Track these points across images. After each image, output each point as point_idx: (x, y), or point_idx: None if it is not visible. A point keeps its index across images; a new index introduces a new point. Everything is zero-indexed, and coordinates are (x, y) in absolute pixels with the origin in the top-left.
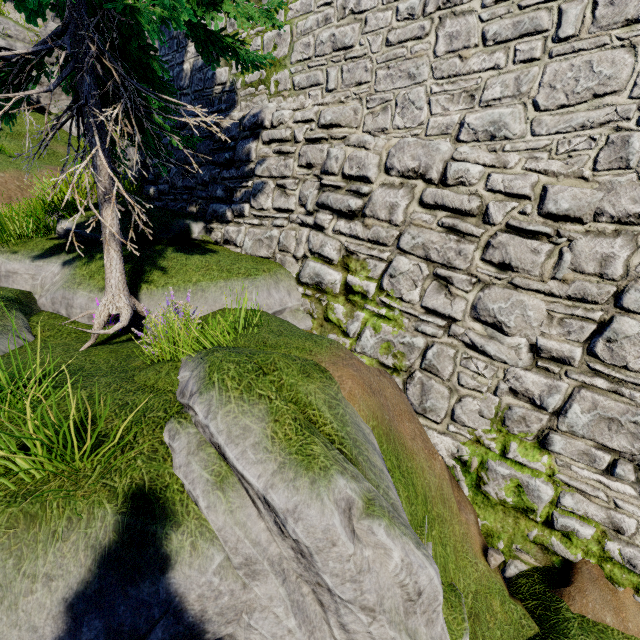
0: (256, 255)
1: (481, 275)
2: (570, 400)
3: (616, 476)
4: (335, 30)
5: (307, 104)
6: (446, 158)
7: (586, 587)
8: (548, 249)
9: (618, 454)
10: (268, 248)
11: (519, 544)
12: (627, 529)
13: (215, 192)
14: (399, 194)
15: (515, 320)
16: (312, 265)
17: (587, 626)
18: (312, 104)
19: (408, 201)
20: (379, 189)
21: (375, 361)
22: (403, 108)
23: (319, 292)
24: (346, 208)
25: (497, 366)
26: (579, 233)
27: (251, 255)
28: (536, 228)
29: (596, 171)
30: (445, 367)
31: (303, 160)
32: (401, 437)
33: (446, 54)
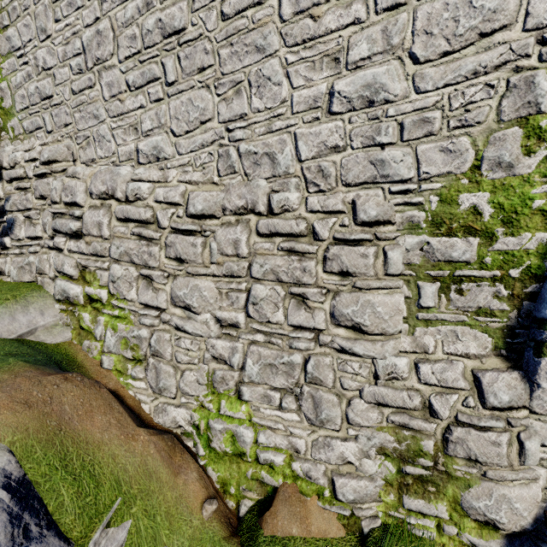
0: (23, 281)
1: (168, 269)
2: (246, 356)
3: (283, 409)
4: (37, 84)
5: (35, 145)
6: (128, 179)
7: (278, 508)
8: (201, 241)
9: (286, 390)
10: (30, 273)
11: (244, 485)
12: (300, 449)
13: None
14: (101, 213)
15: (197, 301)
16: (59, 283)
17: (273, 544)
18: (38, 145)
19: (109, 218)
20: (87, 211)
21: (121, 356)
22: (99, 142)
23: (72, 305)
24: (69, 230)
25: (199, 340)
26: (218, 225)
27: (19, 282)
28: (187, 227)
29: (221, 177)
30: (166, 350)
31: (37, 193)
32: (82, 435)
33: (111, 98)
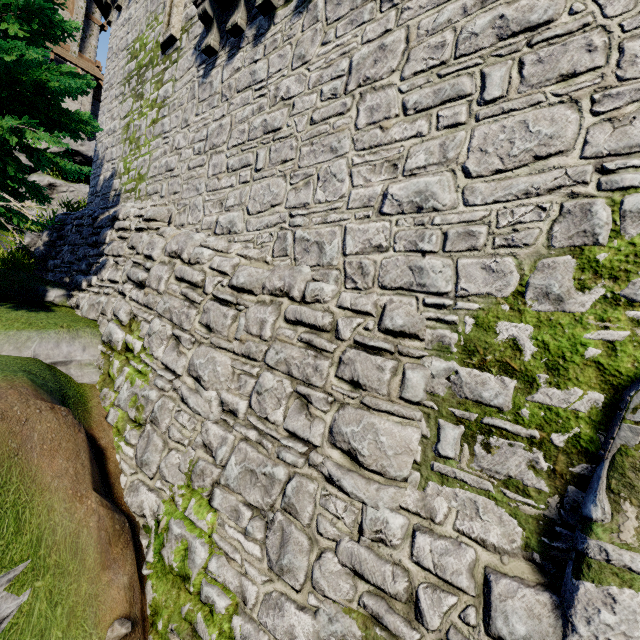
0: (88, 317)
1: (196, 335)
2: (232, 452)
3: (247, 534)
4: (168, 159)
5: (148, 205)
6: (198, 244)
7: None
8: (232, 314)
9: (260, 511)
10: (97, 312)
11: (175, 623)
12: (249, 599)
13: (82, 266)
14: (165, 269)
15: (208, 374)
16: (110, 325)
17: None
18: (150, 205)
19: (169, 275)
20: (156, 265)
21: (126, 414)
22: (193, 210)
23: (112, 350)
24: (137, 279)
25: (198, 419)
26: (254, 302)
27: (85, 317)
28: (224, 296)
29: (274, 257)
30: (164, 419)
31: (131, 243)
32: (33, 470)
33: (212, 176)
